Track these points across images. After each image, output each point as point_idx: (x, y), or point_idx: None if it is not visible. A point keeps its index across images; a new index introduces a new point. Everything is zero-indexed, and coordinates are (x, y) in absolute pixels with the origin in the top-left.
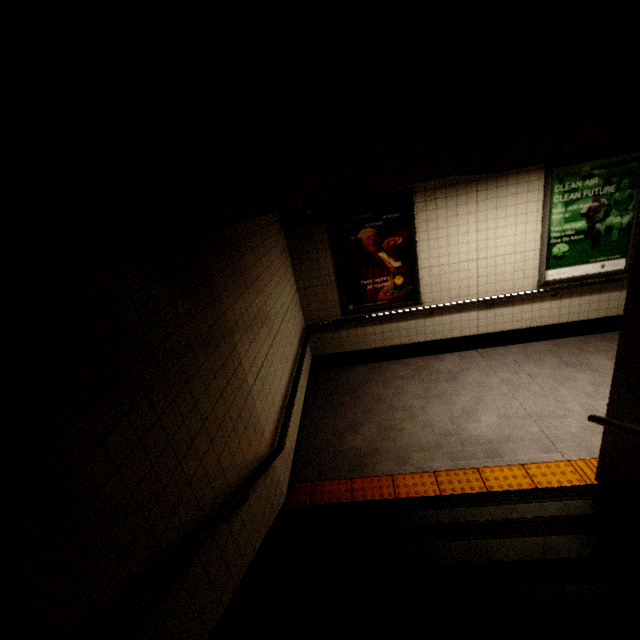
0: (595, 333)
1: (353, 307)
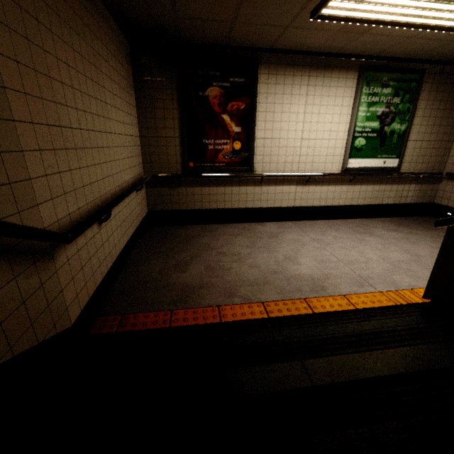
0: (371, 217)
1: (193, 165)
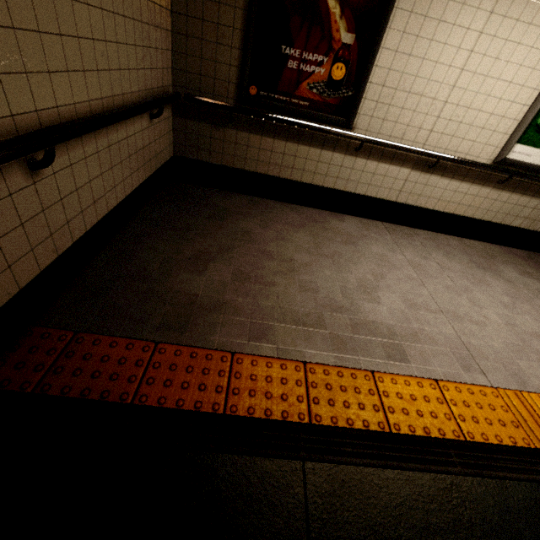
0: (501, 244)
1: (256, 92)
